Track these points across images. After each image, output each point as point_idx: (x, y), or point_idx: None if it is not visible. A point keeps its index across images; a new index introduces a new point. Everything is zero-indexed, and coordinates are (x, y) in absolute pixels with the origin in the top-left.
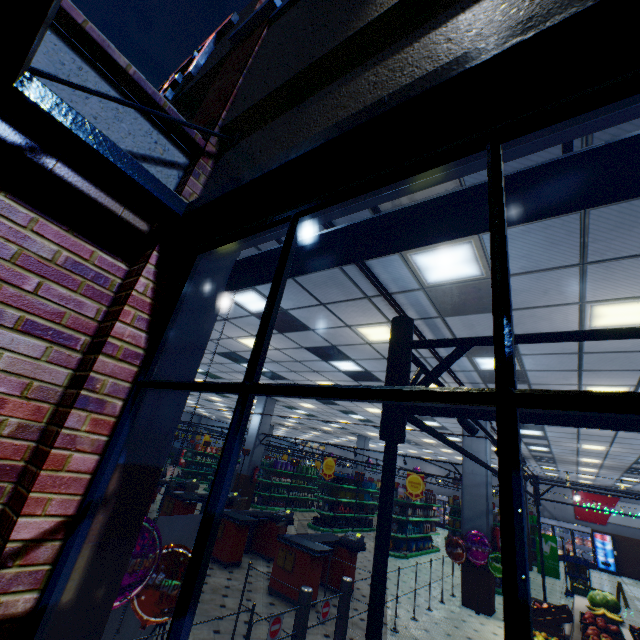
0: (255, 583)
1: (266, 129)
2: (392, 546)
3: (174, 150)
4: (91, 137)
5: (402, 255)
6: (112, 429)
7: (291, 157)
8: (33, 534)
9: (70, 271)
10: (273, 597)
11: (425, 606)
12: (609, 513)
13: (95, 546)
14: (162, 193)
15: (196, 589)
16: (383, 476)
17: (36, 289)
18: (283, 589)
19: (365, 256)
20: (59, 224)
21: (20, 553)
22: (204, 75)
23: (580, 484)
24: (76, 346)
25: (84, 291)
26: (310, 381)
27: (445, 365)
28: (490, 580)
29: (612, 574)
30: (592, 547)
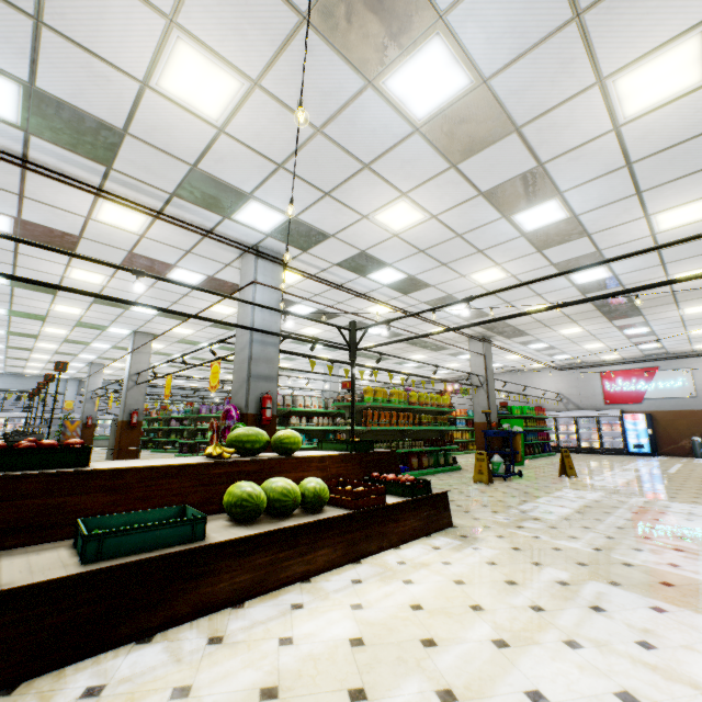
0: None
1: None
2: None
3: None
4: None
5: None
6: None
7: None
8: None
9: None
10: None
11: None
12: (645, 388)
13: None
14: None
15: None
16: None
17: None
18: None
19: None
20: None
21: None
22: None
23: (610, 363)
24: None
25: None
26: (68, 279)
27: None
28: None
29: (646, 456)
30: (621, 431)
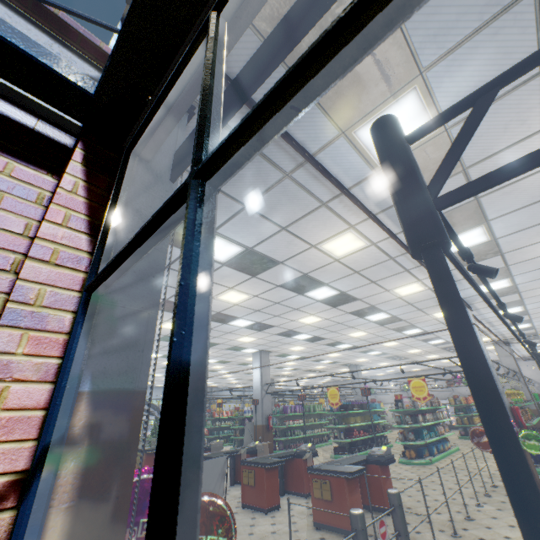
0: (299, 522)
1: None
2: (415, 455)
3: (82, 64)
4: None
5: (347, 136)
6: (63, 349)
7: None
8: None
9: None
10: (321, 531)
11: (473, 503)
12: None
13: (70, 508)
14: (61, 68)
15: (182, 522)
16: (440, 293)
17: None
18: (328, 521)
19: (316, 14)
20: None
21: None
22: None
23: None
24: (4, 266)
25: (3, 205)
26: (293, 321)
27: (469, 129)
28: (528, 460)
29: None
30: None
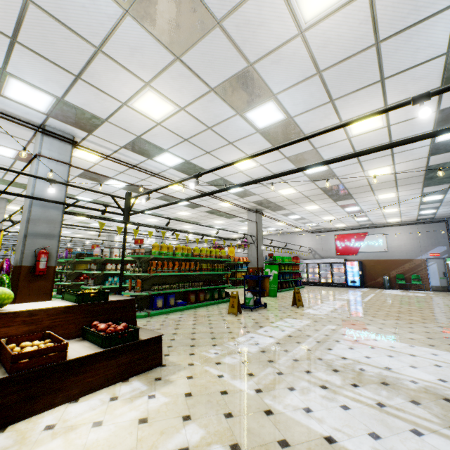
0: None
1: None
2: None
3: None
4: None
5: None
6: None
7: None
8: None
9: None
10: None
11: None
12: (360, 245)
13: None
14: None
15: None
16: None
17: None
18: None
19: None
20: None
21: None
22: None
23: (340, 229)
24: None
25: None
26: None
27: None
28: None
29: (357, 288)
30: (344, 272)
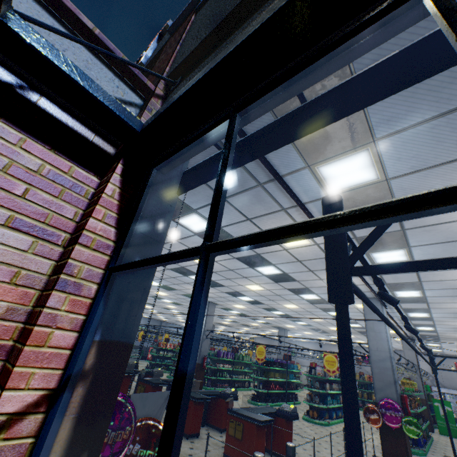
0: (212, 451)
1: (201, 66)
2: (317, 415)
3: (131, 94)
4: (64, 65)
5: (311, 169)
6: (88, 309)
7: (229, 51)
8: (17, 407)
9: (52, 181)
10: None
11: None
12: None
13: (75, 418)
14: (123, 113)
15: None
16: (339, 334)
17: (24, 194)
18: (236, 455)
19: (299, 135)
20: (43, 144)
21: (4, 427)
22: (151, 60)
23: None
24: (58, 241)
25: (64, 197)
26: (241, 286)
27: (382, 227)
28: (406, 441)
29: None
30: None
